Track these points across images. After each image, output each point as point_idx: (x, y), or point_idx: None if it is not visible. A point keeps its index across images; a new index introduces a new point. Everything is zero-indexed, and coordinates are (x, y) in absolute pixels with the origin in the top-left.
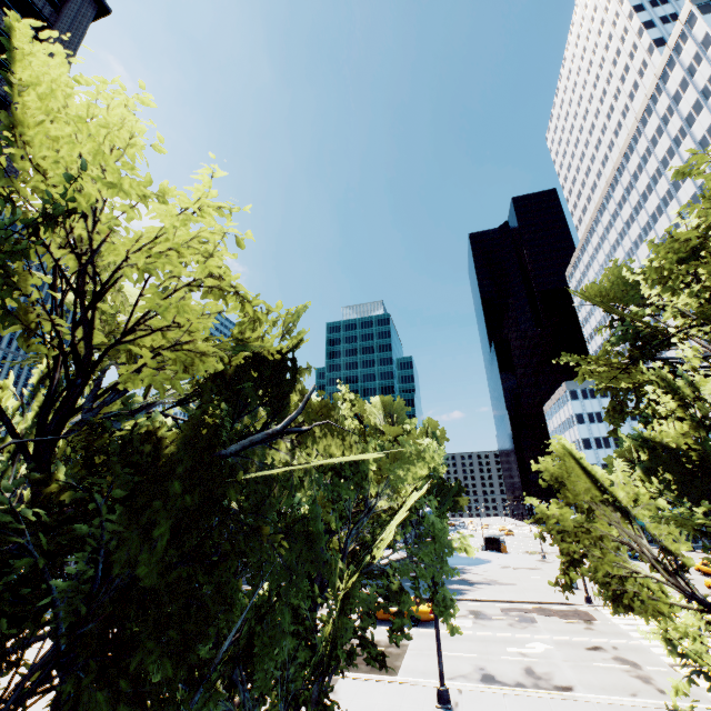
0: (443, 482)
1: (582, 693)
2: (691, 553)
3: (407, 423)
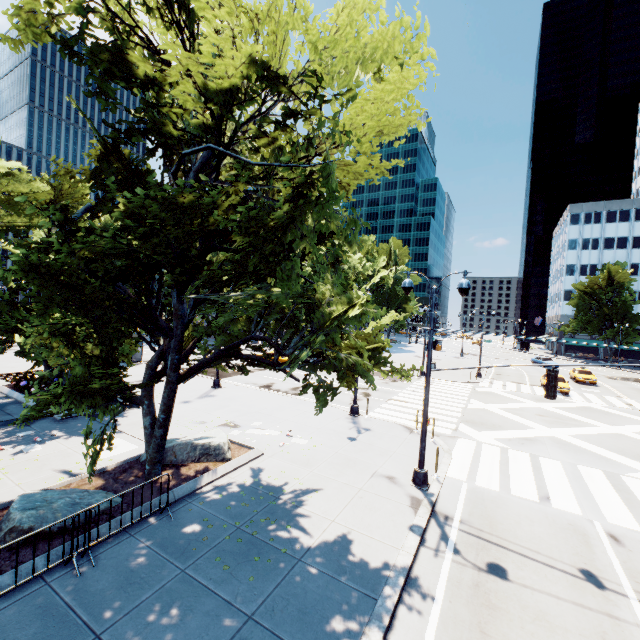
0: (391, 292)
1: (303, 397)
2: (611, 370)
3: (364, 241)
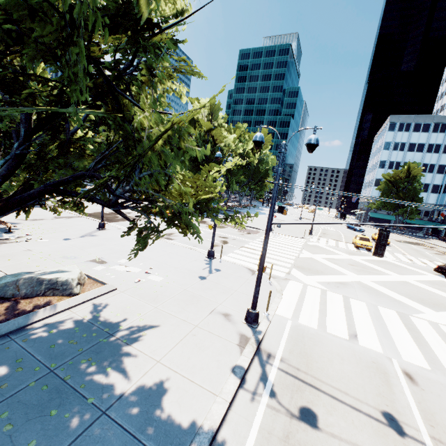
0: (255, 169)
1: (173, 241)
2: (397, 235)
3: (239, 126)
